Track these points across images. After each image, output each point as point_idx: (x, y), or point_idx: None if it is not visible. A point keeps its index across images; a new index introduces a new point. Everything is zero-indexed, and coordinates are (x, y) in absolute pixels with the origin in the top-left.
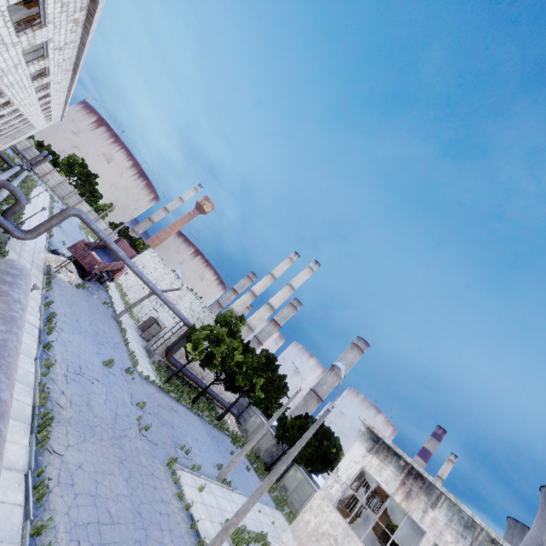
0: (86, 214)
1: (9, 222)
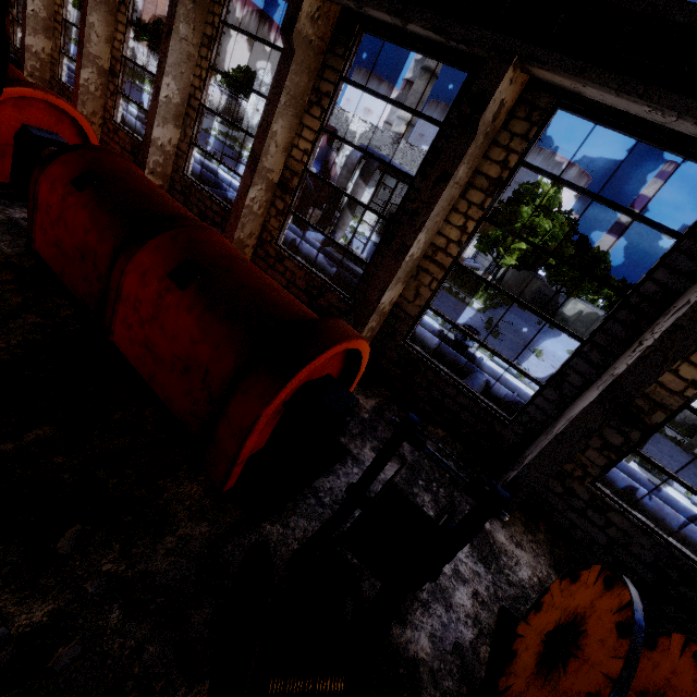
0: (371, 149)
1: (306, 228)
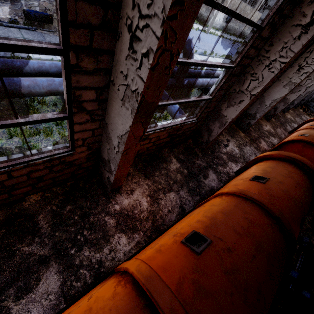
0: None
1: None
